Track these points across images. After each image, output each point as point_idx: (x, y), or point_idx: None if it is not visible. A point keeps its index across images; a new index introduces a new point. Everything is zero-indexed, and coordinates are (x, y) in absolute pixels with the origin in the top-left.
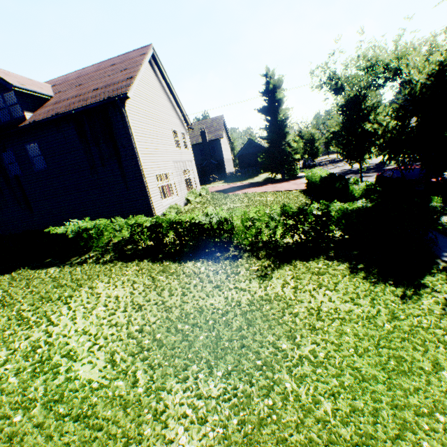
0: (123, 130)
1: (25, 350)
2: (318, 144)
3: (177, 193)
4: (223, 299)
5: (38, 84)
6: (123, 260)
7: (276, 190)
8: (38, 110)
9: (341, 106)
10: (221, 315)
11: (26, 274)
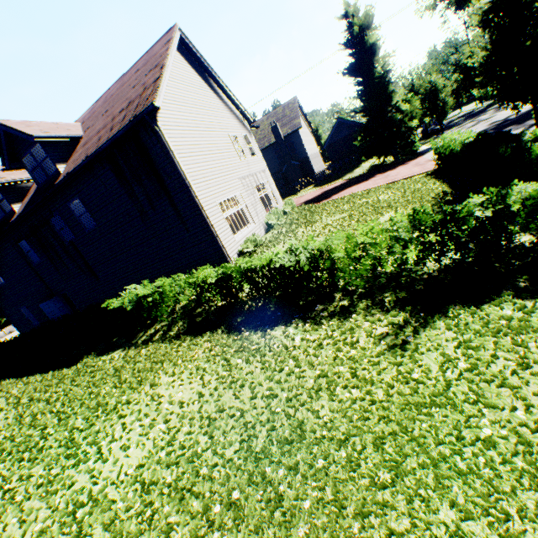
0: (163, 156)
1: (64, 512)
2: (443, 96)
3: (252, 220)
4: (335, 403)
5: (64, 126)
6: (192, 332)
7: (389, 181)
8: (71, 158)
9: (486, 12)
10: (337, 445)
11: (90, 365)
